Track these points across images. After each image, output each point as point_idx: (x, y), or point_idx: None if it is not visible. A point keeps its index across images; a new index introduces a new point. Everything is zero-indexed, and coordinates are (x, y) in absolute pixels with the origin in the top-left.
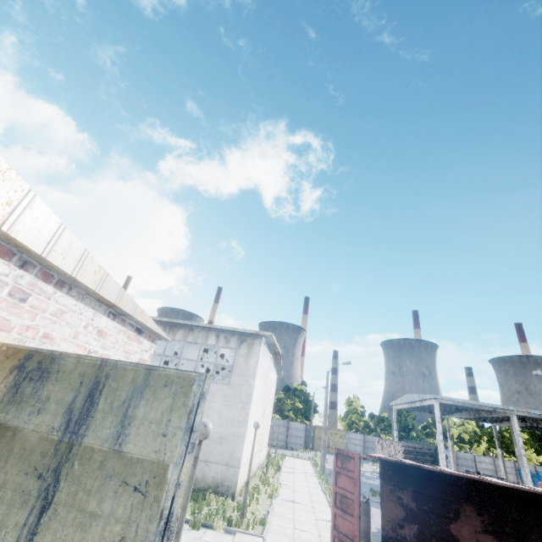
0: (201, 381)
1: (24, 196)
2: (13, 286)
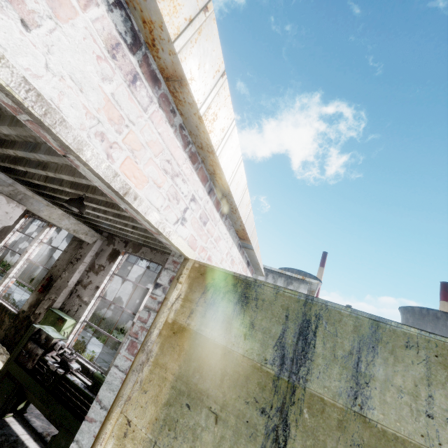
0: None
1: (230, 124)
2: (202, 210)
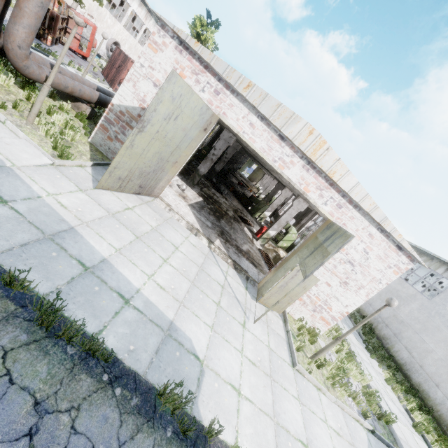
0: (351, 237)
1: (346, 172)
2: (338, 202)
